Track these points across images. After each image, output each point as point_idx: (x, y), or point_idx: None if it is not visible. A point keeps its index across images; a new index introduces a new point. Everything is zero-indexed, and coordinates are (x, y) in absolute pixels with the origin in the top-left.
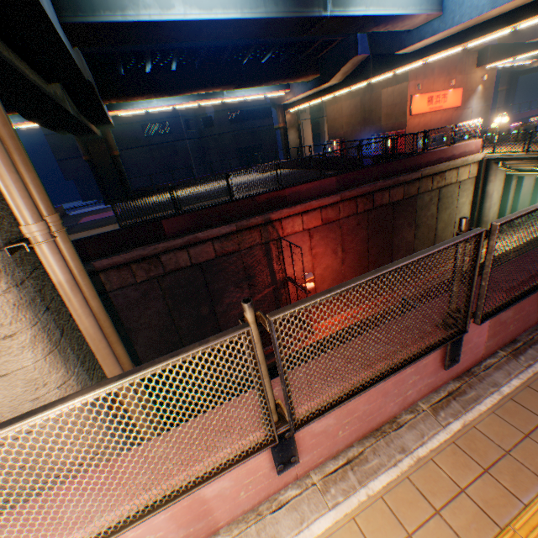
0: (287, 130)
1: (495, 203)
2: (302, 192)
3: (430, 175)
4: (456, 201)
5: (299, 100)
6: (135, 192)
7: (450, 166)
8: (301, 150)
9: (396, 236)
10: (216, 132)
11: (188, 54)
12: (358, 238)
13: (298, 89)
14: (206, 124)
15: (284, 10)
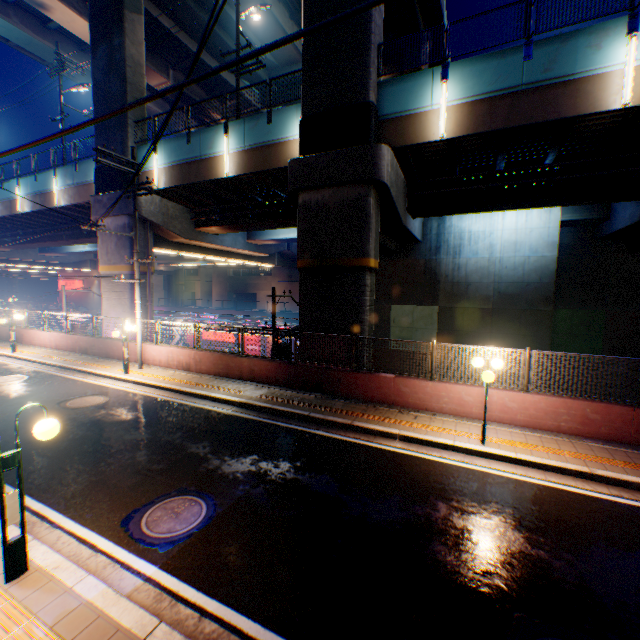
0: None
1: None
2: None
3: None
4: None
5: None
6: None
7: None
8: None
9: None
10: None
11: None
12: None
13: None
14: None
15: None
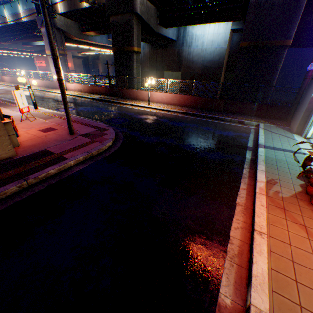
0: None
1: None
2: None
3: None
4: None
5: None
6: None
7: None
8: None
9: None
10: None
11: None
12: None
13: None
14: None
15: None
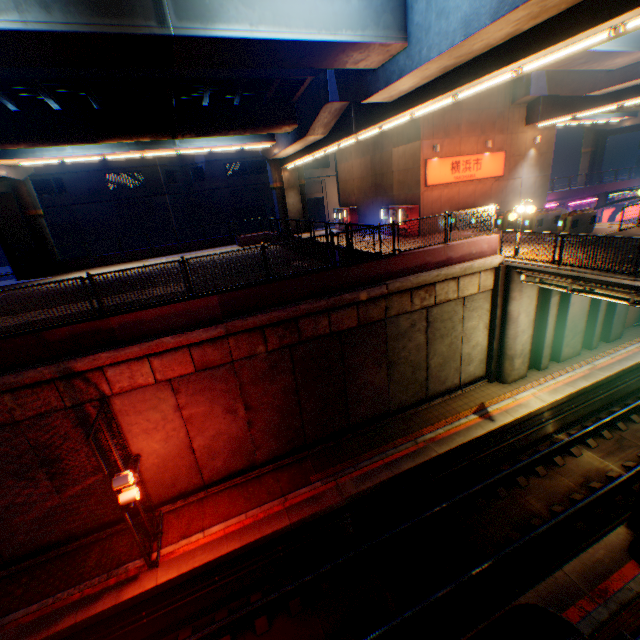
0: (285, 191)
1: (525, 330)
2: (150, 321)
3: (408, 288)
4: (460, 324)
5: (292, 155)
6: (63, 263)
7: (443, 275)
8: (306, 217)
9: (354, 380)
10: (208, 186)
11: (70, 88)
12: (278, 386)
13: (281, 141)
14: (197, 176)
15: (68, 19)
